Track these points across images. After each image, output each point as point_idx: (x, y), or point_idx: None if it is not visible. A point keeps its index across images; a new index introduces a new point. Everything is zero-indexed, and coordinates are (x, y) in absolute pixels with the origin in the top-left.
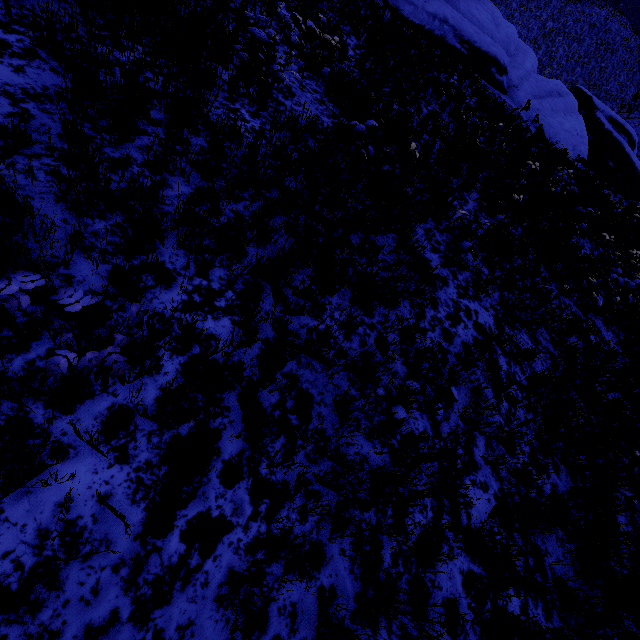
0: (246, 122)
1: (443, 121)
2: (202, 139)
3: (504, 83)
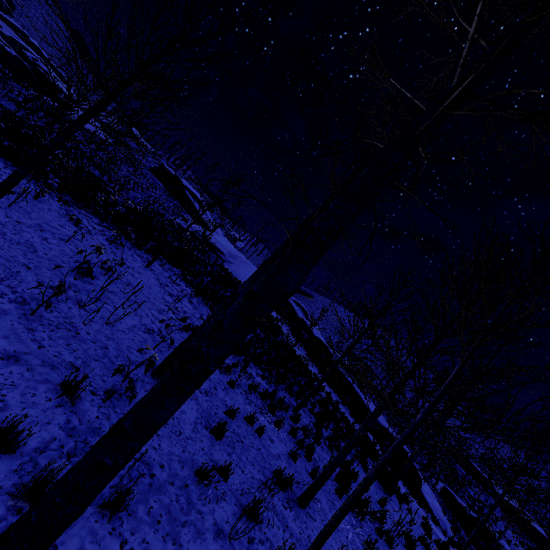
0: None
1: None
2: None
3: (222, 257)
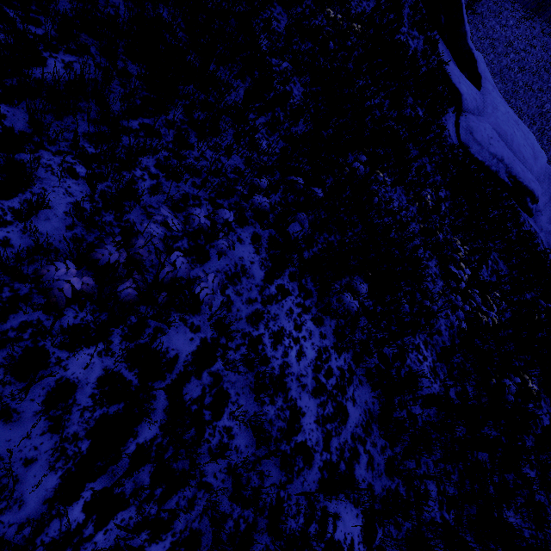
0: (426, 360)
1: (501, 271)
2: (418, 405)
3: (533, 210)
